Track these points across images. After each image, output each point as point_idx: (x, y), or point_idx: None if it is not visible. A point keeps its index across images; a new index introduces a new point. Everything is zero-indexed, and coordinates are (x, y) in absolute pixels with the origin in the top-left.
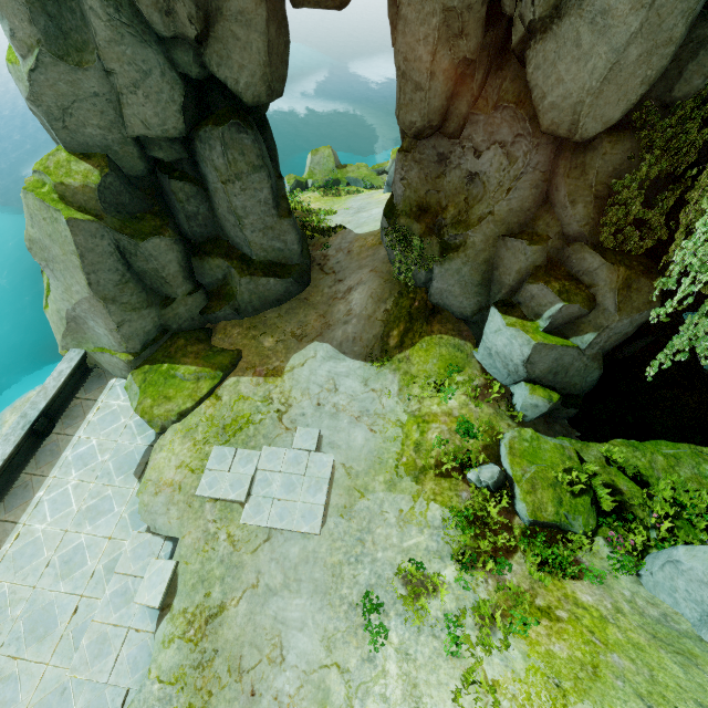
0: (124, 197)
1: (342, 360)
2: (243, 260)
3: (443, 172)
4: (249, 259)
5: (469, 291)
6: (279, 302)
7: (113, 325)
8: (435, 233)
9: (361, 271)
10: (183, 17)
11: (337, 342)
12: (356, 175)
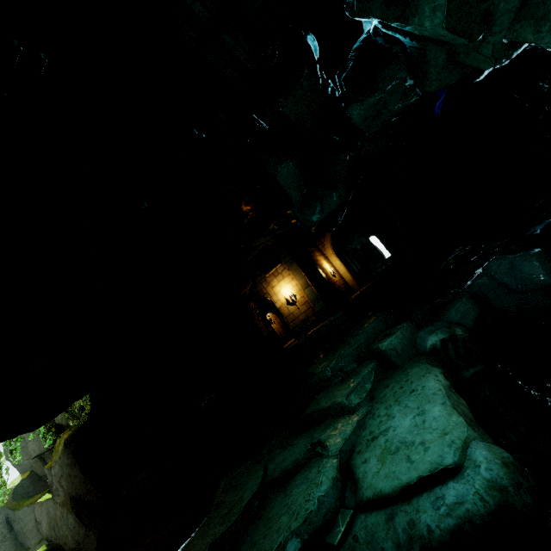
0: (31, 488)
1: None
2: None
3: None
4: None
5: None
6: None
7: None
8: None
9: None
10: None
11: None
12: None
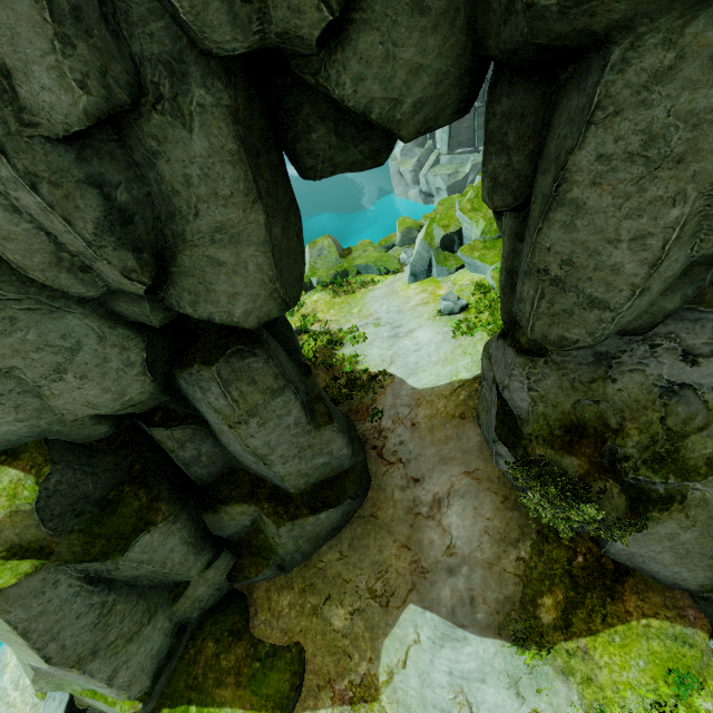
0: (84, 484)
1: (462, 640)
2: (277, 498)
3: (602, 373)
4: (284, 493)
5: (695, 562)
6: (335, 530)
7: (100, 683)
8: (606, 470)
9: (447, 468)
10: (112, 273)
11: (447, 608)
12: (365, 260)
